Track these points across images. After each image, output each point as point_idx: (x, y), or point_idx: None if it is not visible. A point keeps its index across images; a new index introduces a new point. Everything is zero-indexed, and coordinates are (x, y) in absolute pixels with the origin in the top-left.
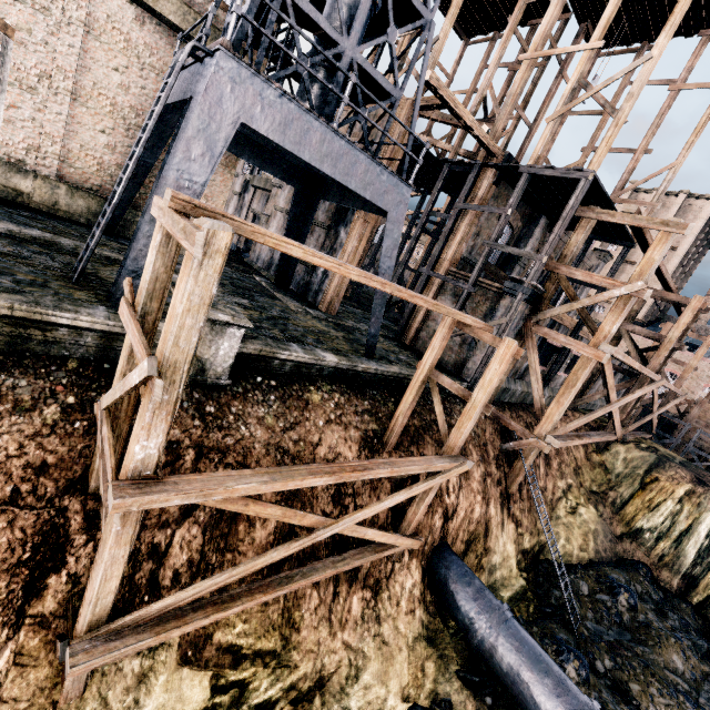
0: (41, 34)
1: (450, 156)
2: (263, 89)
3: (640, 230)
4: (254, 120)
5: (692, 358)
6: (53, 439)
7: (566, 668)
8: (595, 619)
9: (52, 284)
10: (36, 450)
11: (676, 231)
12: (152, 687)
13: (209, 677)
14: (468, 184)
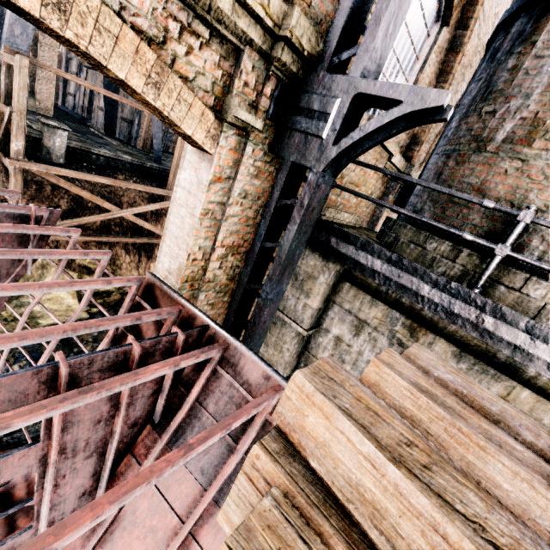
0: None
1: None
2: None
3: None
4: None
5: None
6: None
7: None
8: None
9: None
10: None
11: None
12: (49, 271)
13: (76, 275)
14: None
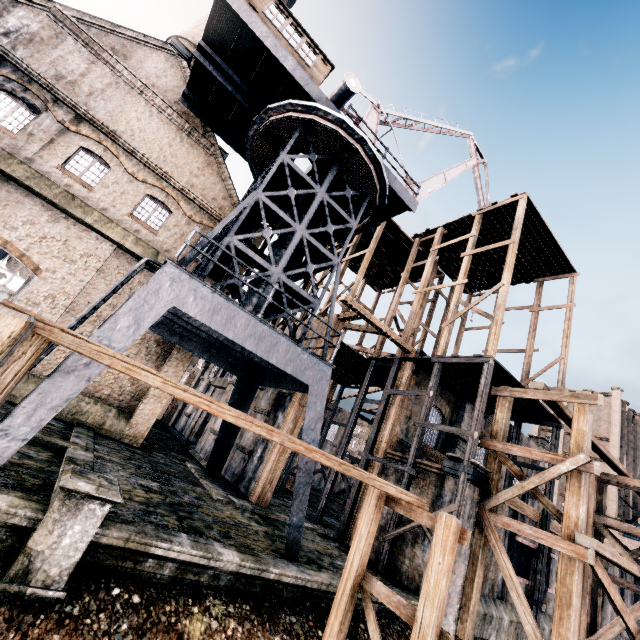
0: (62, 274)
1: (375, 355)
2: (198, 287)
3: (557, 405)
4: (186, 306)
5: None
6: None
7: None
8: None
9: None
10: None
11: (589, 402)
12: None
13: None
14: (392, 374)
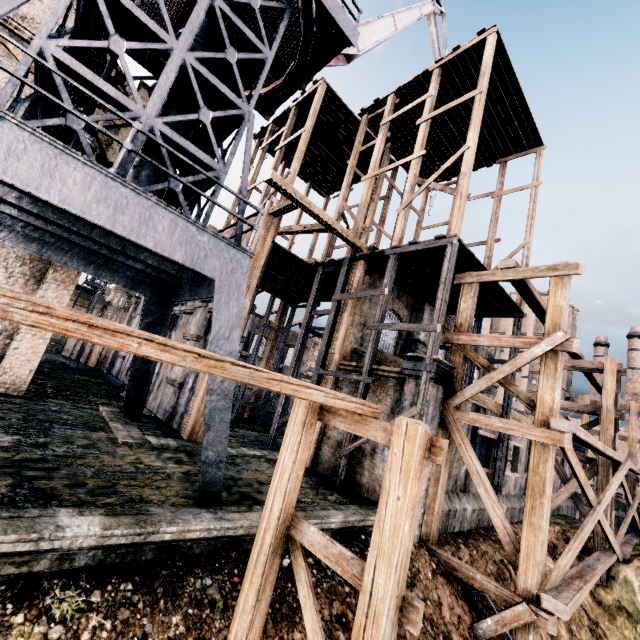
0: None
1: (322, 260)
2: None
3: (527, 287)
4: None
5: (629, 430)
6: None
7: None
8: None
9: None
10: None
11: (568, 272)
12: None
13: None
14: (341, 277)
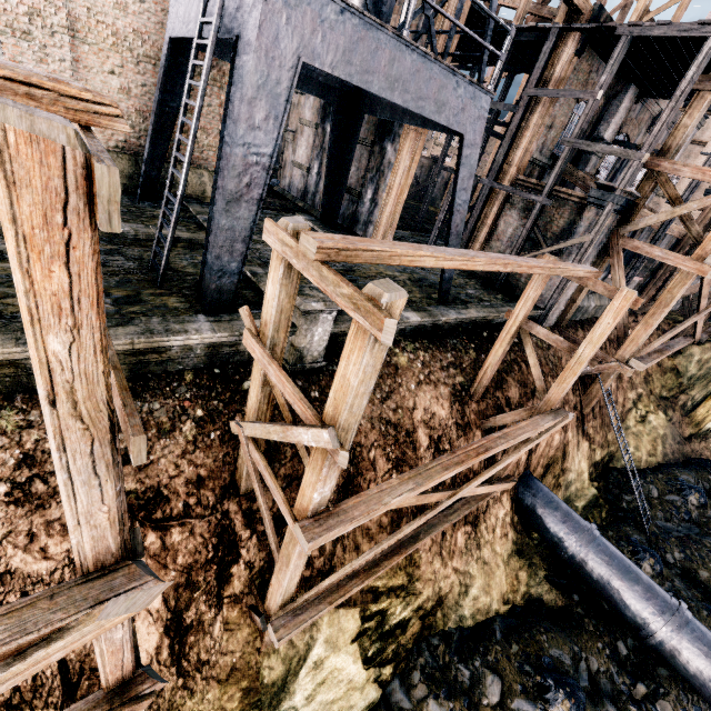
0: None
1: (516, 20)
2: (322, 6)
3: None
4: (315, 54)
5: None
6: (199, 454)
7: (642, 565)
8: (664, 518)
9: (144, 295)
10: (189, 467)
11: None
12: (320, 626)
13: (358, 611)
14: (542, 60)
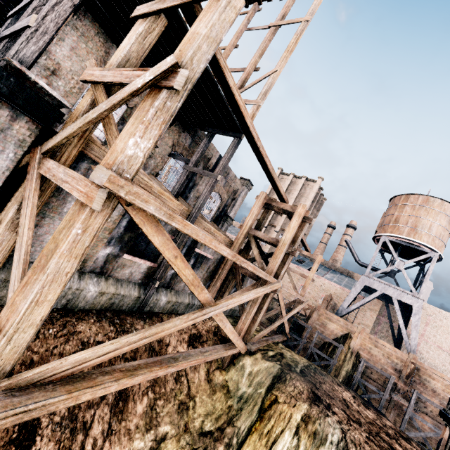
0: None
1: None
2: None
3: (215, 57)
4: None
5: (310, 272)
6: None
7: None
8: None
9: None
10: None
11: None
12: None
13: None
14: None
